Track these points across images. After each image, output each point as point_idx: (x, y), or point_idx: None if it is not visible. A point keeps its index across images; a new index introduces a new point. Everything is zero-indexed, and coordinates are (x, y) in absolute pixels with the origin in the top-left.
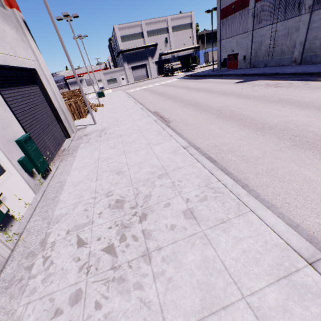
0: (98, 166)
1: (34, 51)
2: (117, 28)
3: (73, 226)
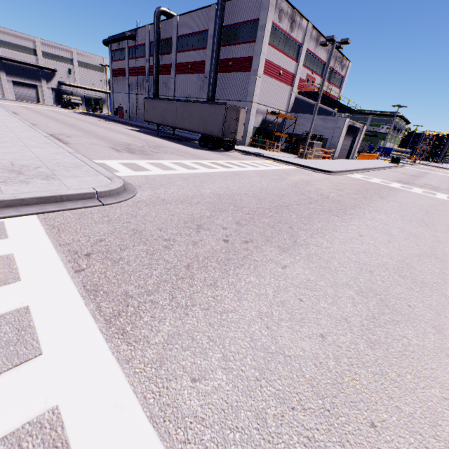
0: None
1: None
2: None
3: None
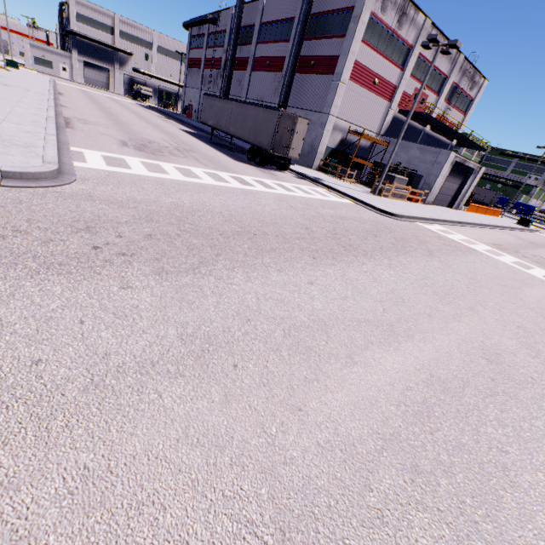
0: None
1: None
2: (74, 0)
3: None
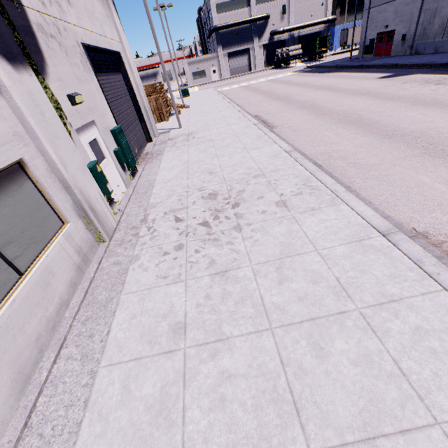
0: (188, 168)
1: (118, 29)
2: None
3: (170, 210)
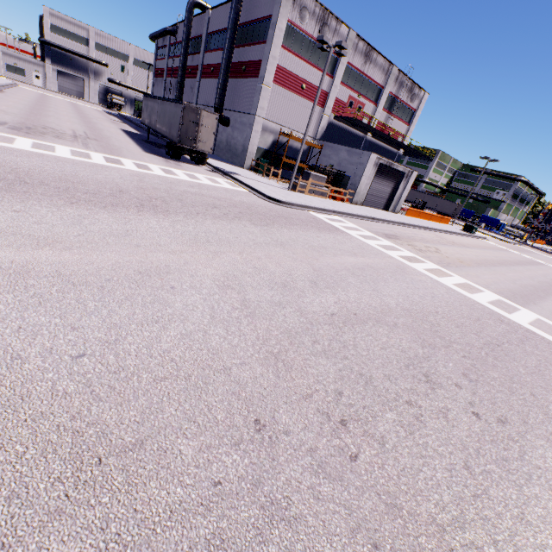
0: None
1: None
2: (48, 12)
3: None
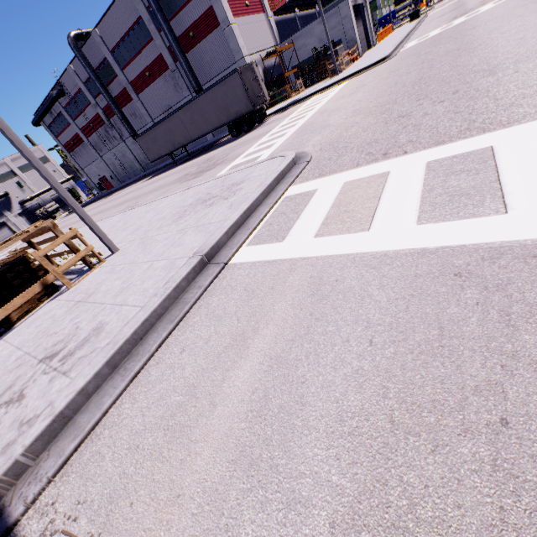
0: None
1: None
2: None
3: None
